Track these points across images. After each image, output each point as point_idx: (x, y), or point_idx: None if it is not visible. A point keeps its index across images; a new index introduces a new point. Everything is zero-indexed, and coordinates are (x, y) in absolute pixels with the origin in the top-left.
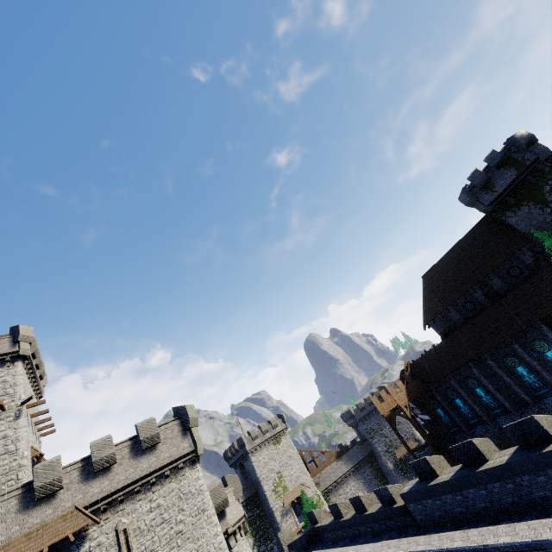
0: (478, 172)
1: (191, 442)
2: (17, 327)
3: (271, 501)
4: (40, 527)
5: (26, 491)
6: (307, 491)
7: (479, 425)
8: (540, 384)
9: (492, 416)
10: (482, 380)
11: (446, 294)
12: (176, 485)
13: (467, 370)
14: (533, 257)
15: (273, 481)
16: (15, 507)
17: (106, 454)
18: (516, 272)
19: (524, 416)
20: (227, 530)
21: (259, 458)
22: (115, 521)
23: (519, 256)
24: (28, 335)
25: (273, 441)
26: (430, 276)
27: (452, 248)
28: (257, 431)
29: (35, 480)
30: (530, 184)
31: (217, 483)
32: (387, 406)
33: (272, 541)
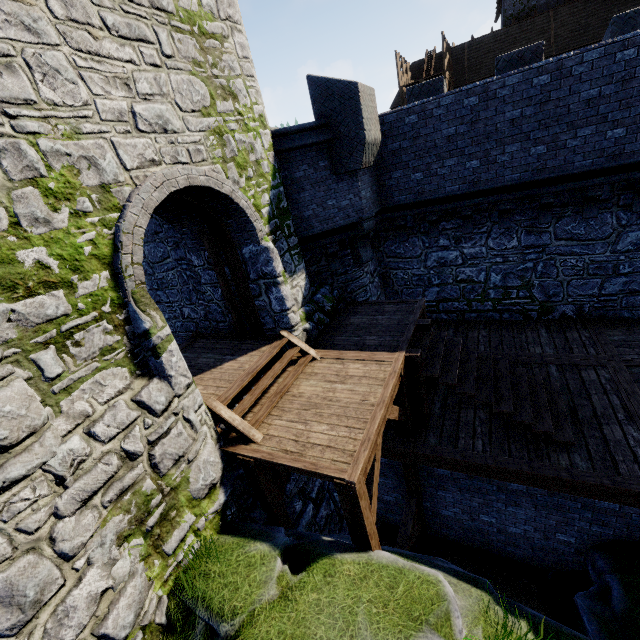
0: None
1: None
2: None
3: None
4: None
5: None
6: None
7: None
8: None
9: None
10: None
11: None
12: None
13: None
14: None
15: None
16: None
17: None
18: None
19: None
20: None
21: None
22: None
23: None
24: None
25: None
26: None
27: None
28: None
29: None
30: None
31: None
32: (404, 84)
33: None
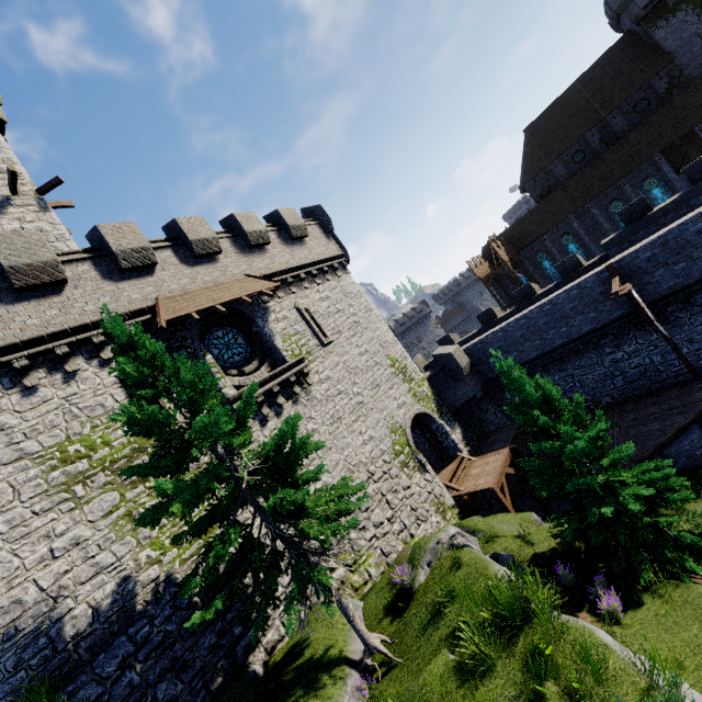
0: None
1: (338, 247)
2: None
3: None
4: (217, 285)
5: (175, 245)
6: None
7: None
8: None
9: None
10: (580, 233)
11: (555, 145)
12: (336, 284)
13: (566, 226)
14: (668, 84)
15: None
16: (171, 260)
17: (257, 228)
18: (642, 107)
19: None
20: None
21: None
22: (291, 301)
23: (654, 84)
24: None
25: None
26: (536, 128)
27: (570, 87)
28: None
29: (186, 232)
30: None
31: None
32: (480, 272)
33: None
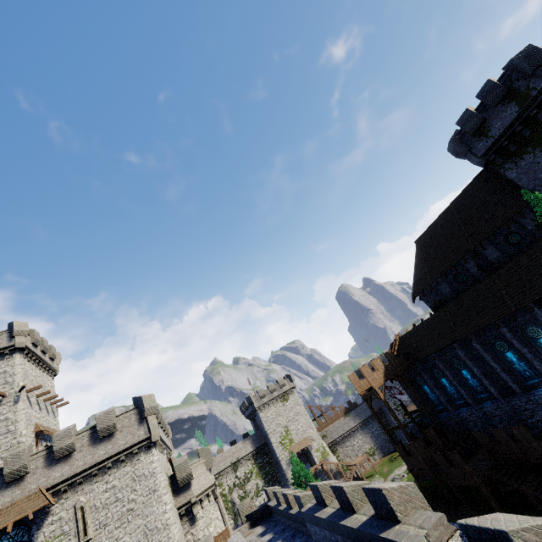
0: (468, 112)
1: (147, 430)
2: (12, 323)
3: (277, 451)
4: (10, 505)
5: None
6: (313, 443)
7: (465, 407)
8: (531, 373)
9: (478, 400)
10: (467, 363)
11: (436, 264)
12: (131, 468)
13: (453, 350)
14: (536, 221)
15: (280, 434)
16: None
17: (66, 443)
18: (515, 240)
19: (511, 405)
20: (190, 499)
21: (267, 414)
22: (74, 499)
23: (519, 220)
24: (22, 329)
25: (281, 399)
26: (423, 241)
27: (447, 208)
28: (265, 390)
29: (5, 468)
30: (538, 122)
31: (184, 459)
32: (367, 383)
33: (280, 483)
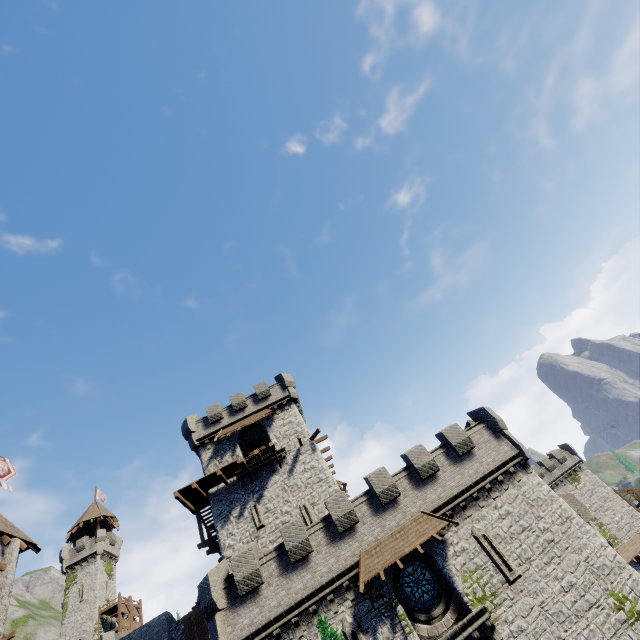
0: None
1: (511, 445)
2: (280, 375)
3: None
4: (399, 529)
5: (369, 498)
6: None
7: None
8: None
9: None
10: None
11: None
12: (516, 491)
13: None
14: None
15: None
16: (368, 512)
17: (425, 461)
18: None
19: None
20: None
21: None
22: (467, 527)
23: None
24: (290, 380)
25: (568, 479)
26: None
27: None
28: (538, 469)
29: (374, 487)
30: None
31: None
32: None
33: None
